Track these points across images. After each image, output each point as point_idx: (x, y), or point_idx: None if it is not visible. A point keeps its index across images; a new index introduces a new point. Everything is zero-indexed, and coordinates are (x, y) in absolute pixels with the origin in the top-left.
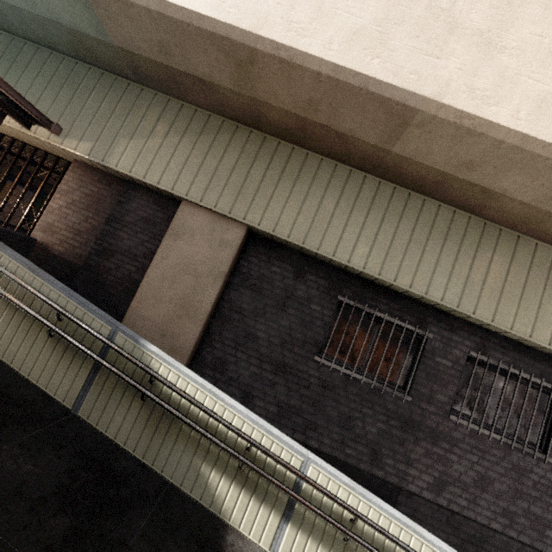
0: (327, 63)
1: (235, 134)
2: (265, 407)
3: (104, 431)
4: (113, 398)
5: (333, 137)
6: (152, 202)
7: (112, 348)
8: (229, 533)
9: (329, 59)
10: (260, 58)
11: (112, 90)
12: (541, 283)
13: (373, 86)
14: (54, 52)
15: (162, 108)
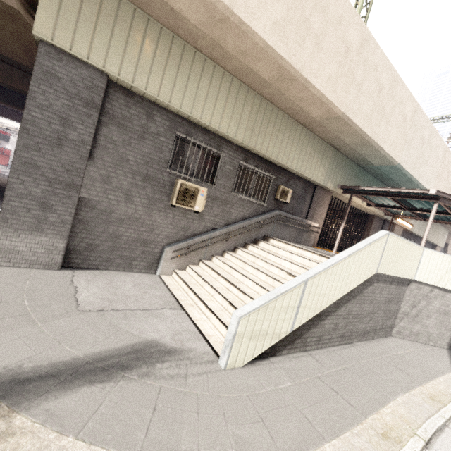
0: None
1: None
2: None
3: None
4: None
5: None
6: (388, 225)
7: None
8: None
9: None
10: None
11: None
12: (431, 228)
13: None
14: (383, 184)
15: None
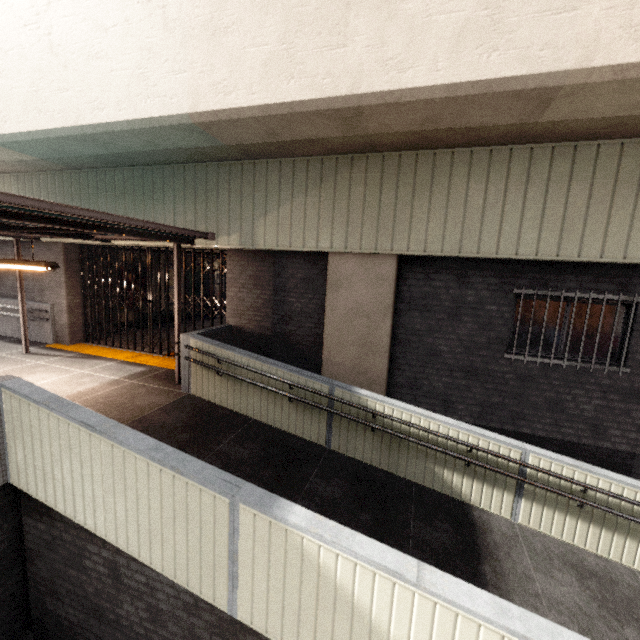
0: (438, 87)
1: (353, 167)
2: (467, 409)
3: (353, 456)
4: (350, 433)
5: (461, 133)
6: (302, 263)
7: (337, 401)
8: (473, 510)
9: (440, 83)
10: (365, 110)
11: (231, 177)
12: None
13: (498, 86)
14: (175, 165)
15: (278, 173)
